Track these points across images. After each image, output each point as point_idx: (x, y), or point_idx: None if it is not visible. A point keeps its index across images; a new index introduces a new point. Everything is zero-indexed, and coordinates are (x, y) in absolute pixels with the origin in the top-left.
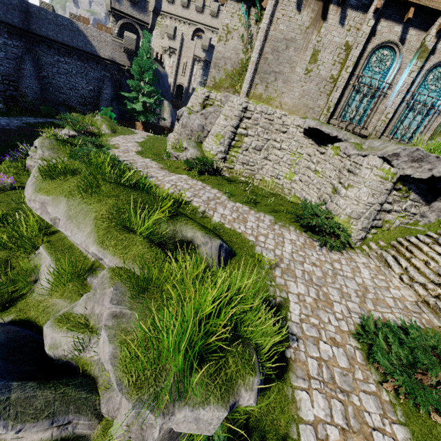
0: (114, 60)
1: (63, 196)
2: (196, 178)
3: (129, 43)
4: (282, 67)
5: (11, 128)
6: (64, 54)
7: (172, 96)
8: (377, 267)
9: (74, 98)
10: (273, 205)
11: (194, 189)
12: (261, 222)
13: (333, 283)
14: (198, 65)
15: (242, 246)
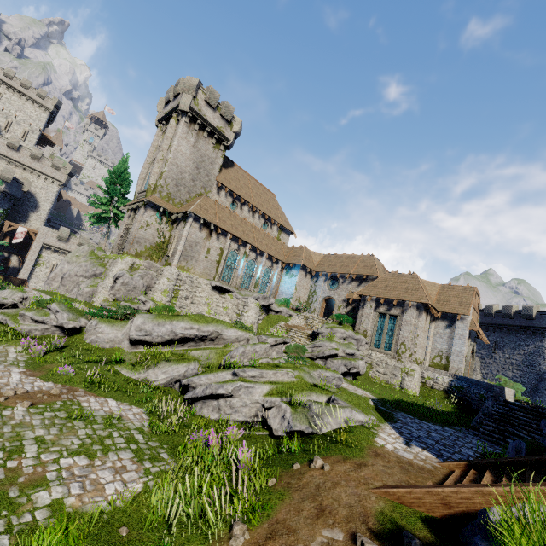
0: None
1: (207, 324)
2: None
3: None
4: (195, 254)
5: None
6: None
7: None
8: None
9: None
10: None
11: None
12: None
13: None
14: None
15: None
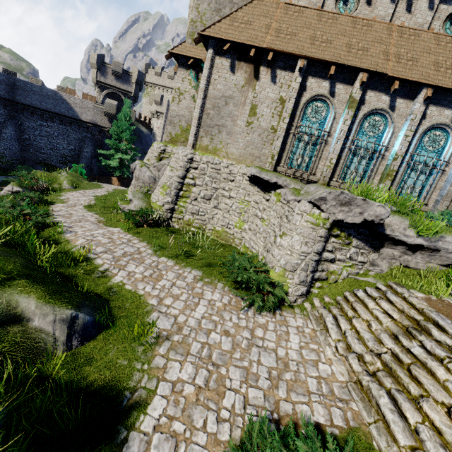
0: (96, 123)
1: None
2: (129, 231)
3: (110, 108)
4: (225, 121)
5: None
6: (47, 119)
7: None
8: (314, 331)
9: (54, 157)
10: (212, 258)
11: (114, 243)
12: (180, 280)
13: (240, 359)
14: None
15: (131, 313)
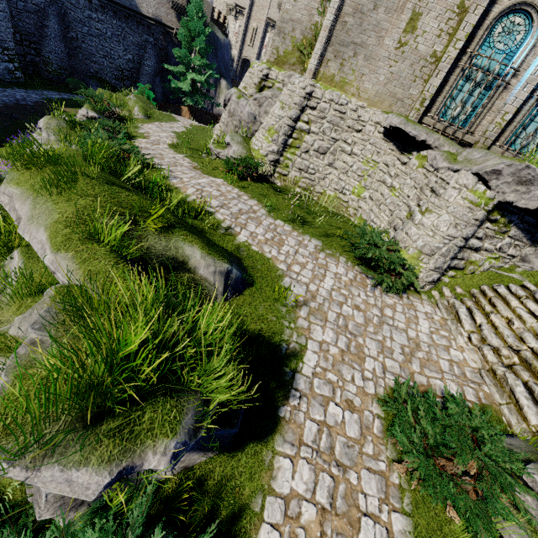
0: (160, 20)
1: (33, 191)
2: (234, 184)
3: None
4: (366, 37)
5: (27, 104)
6: (97, 9)
7: (235, 74)
8: (444, 319)
9: (108, 70)
10: (328, 228)
11: (225, 197)
12: (302, 248)
13: (374, 333)
14: (271, 32)
15: (266, 275)
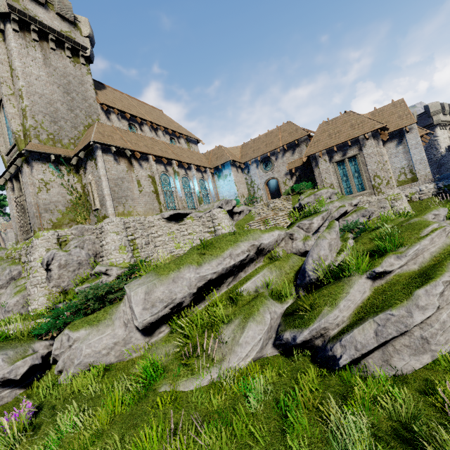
0: None
1: (234, 243)
2: None
3: None
4: (126, 193)
5: None
6: None
7: None
8: None
9: None
10: None
11: None
12: None
13: None
14: None
15: None
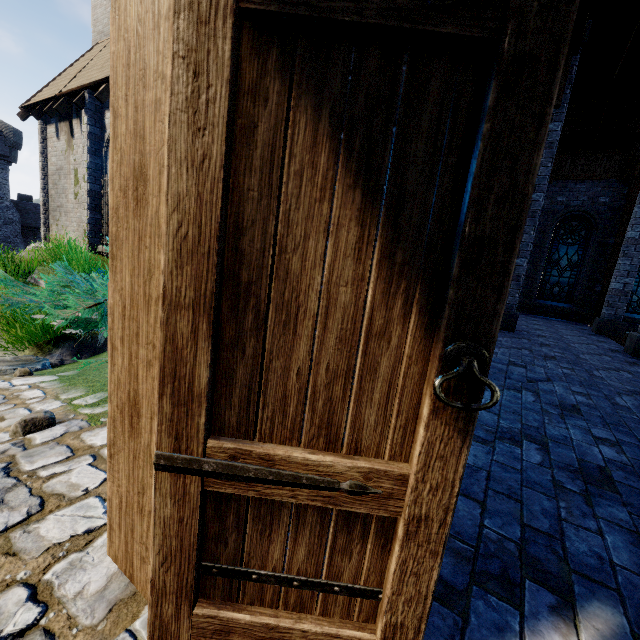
0: None
1: None
2: None
3: None
4: (62, 199)
5: None
6: None
7: None
8: None
9: None
10: None
11: None
12: None
13: None
14: None
15: None
